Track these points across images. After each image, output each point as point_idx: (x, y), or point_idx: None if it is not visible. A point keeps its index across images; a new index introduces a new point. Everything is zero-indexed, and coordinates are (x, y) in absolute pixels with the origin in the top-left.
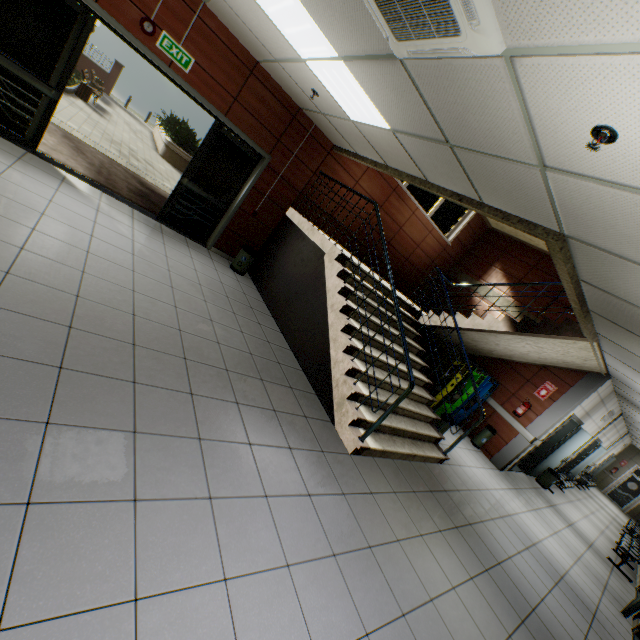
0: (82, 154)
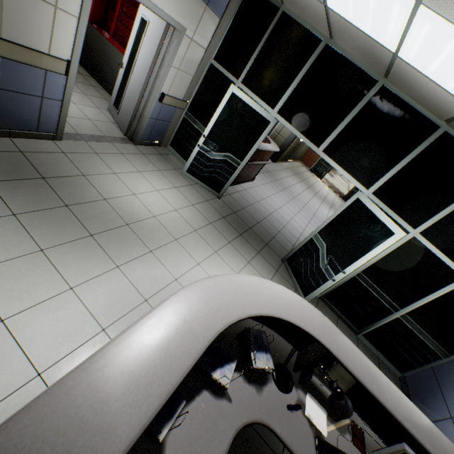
0: (328, 182)
